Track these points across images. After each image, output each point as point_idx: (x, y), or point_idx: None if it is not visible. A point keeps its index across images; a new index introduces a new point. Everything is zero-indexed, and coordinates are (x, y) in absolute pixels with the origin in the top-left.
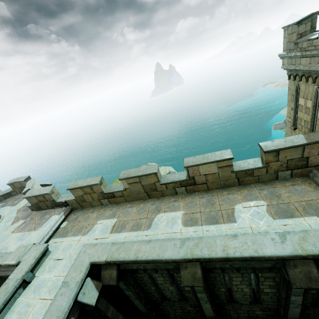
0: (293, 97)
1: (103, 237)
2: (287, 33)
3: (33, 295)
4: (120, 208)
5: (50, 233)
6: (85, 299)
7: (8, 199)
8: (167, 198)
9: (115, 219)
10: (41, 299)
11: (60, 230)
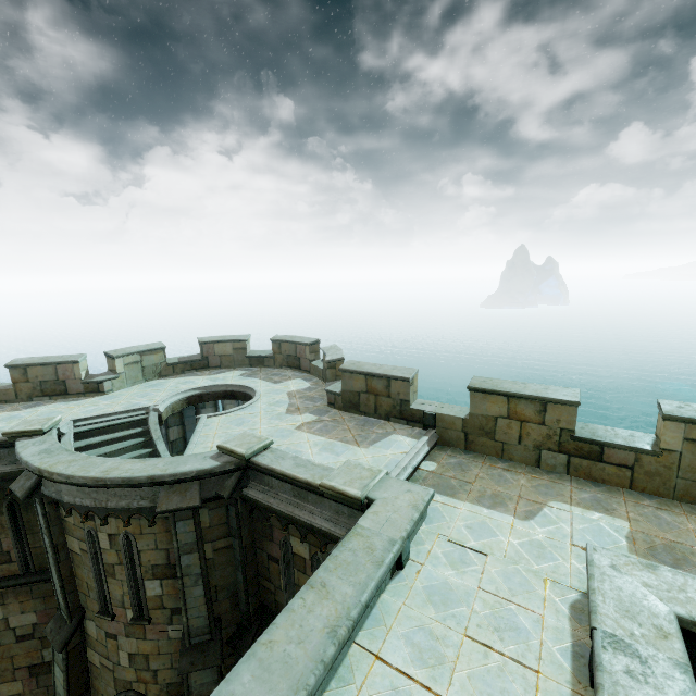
0: None
1: None
2: None
3: (431, 610)
4: (616, 497)
5: (408, 468)
6: None
7: (255, 368)
8: None
9: (621, 520)
10: (474, 639)
11: (423, 474)
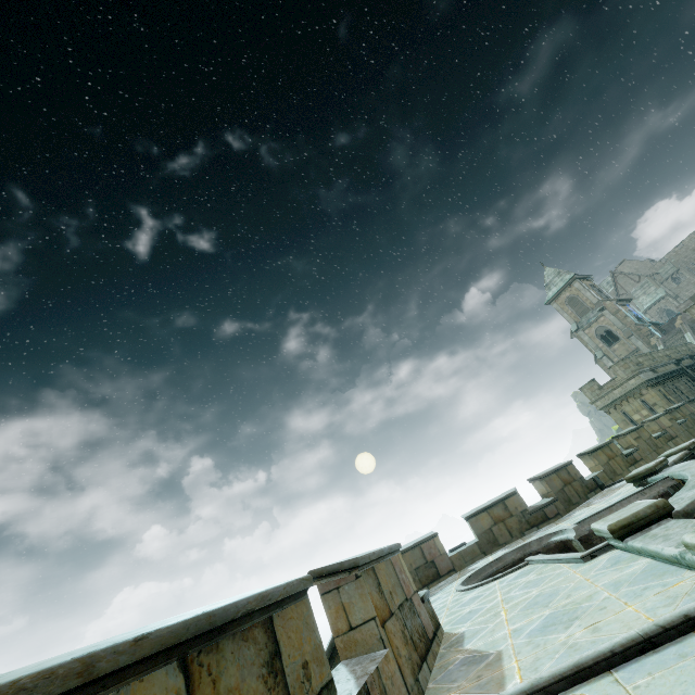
0: (625, 421)
1: None
2: (586, 389)
3: None
4: None
5: None
6: None
7: None
8: None
9: None
10: None
11: None
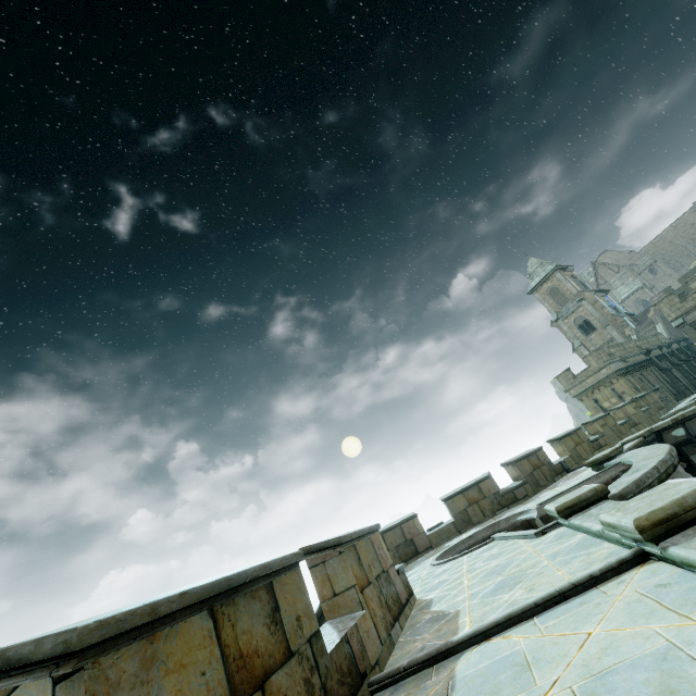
0: (596, 408)
1: None
2: (561, 378)
3: None
4: None
5: None
6: None
7: None
8: None
9: None
10: None
11: None
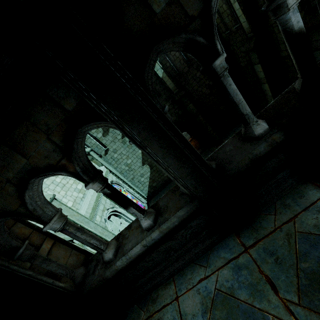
0: None
1: None
2: None
3: None
4: None
5: None
6: None
7: None
8: None
9: None
10: None
11: None
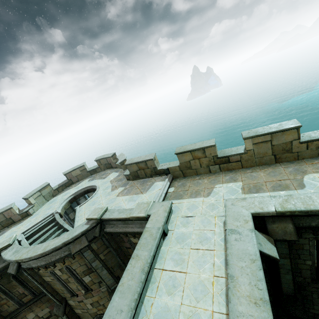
0: None
1: (237, 197)
2: None
3: (178, 245)
4: (238, 174)
5: (163, 195)
6: (265, 250)
7: (93, 175)
8: (306, 161)
9: (239, 182)
10: (193, 249)
11: (169, 194)
